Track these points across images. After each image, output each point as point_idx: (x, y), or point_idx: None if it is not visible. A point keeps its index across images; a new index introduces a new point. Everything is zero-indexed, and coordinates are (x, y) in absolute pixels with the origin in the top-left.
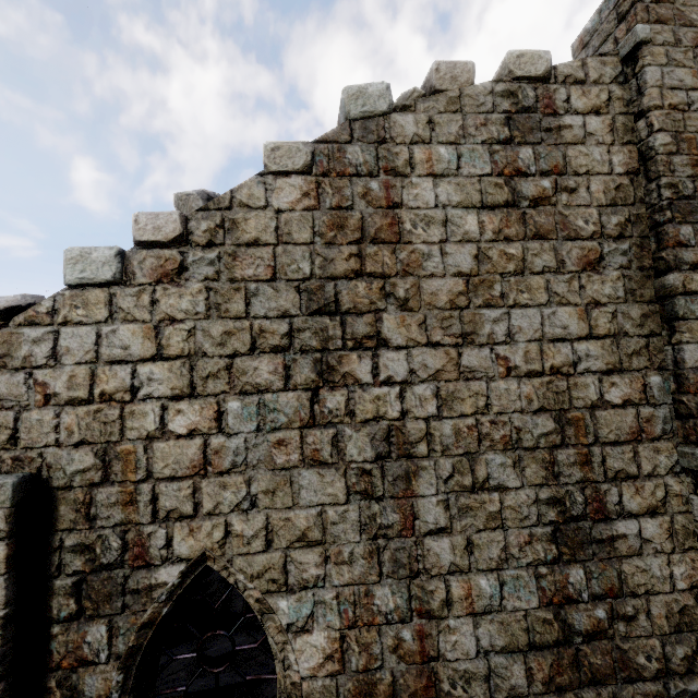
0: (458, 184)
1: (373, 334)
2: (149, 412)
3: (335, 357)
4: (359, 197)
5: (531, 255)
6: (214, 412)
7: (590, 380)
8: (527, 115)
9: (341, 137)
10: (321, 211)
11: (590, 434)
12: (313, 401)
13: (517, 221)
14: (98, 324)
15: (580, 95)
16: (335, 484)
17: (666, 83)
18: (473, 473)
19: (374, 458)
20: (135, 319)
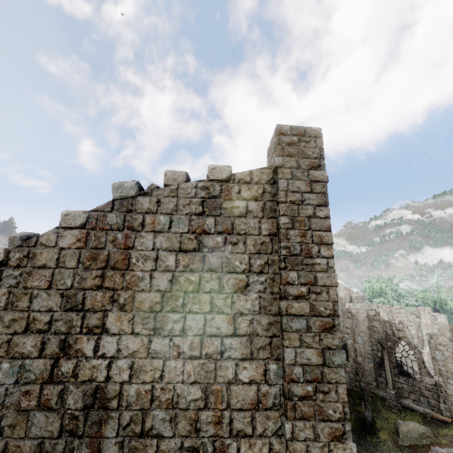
0: (168, 237)
1: (100, 325)
2: None
3: (74, 338)
4: (109, 243)
5: (204, 281)
6: None
7: (230, 364)
8: (214, 199)
9: (106, 209)
10: (85, 249)
11: (224, 402)
12: (53, 366)
13: (199, 260)
14: None
15: (246, 190)
16: (54, 424)
17: (290, 189)
18: (143, 424)
19: (82, 408)
20: None
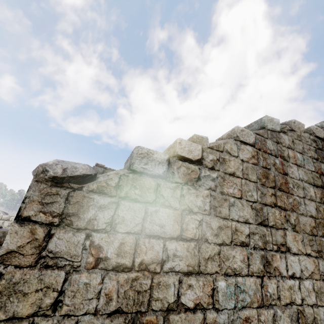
0: (305, 172)
1: (284, 243)
2: (171, 285)
3: (270, 255)
4: (272, 165)
5: None
6: (211, 289)
7: None
8: (321, 151)
9: (264, 135)
10: (259, 166)
11: None
12: (262, 286)
13: None
14: (147, 203)
15: None
16: None
17: None
18: None
19: None
20: (170, 205)
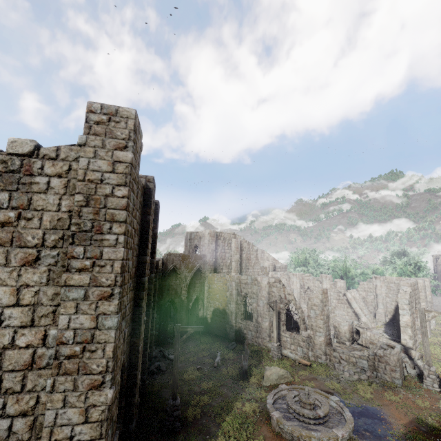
0: None
1: None
2: None
3: None
4: None
5: None
6: None
7: (8, 331)
8: (11, 174)
9: None
10: None
11: None
12: None
13: None
14: None
15: (50, 166)
16: None
17: (90, 167)
18: None
19: None
20: None
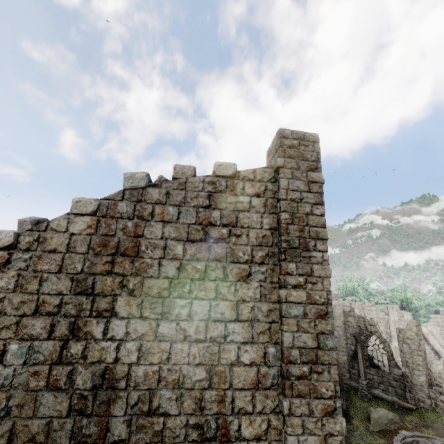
0: (176, 227)
1: (109, 309)
2: None
3: (83, 321)
4: (119, 230)
5: (210, 270)
6: (0, 350)
7: (233, 347)
8: (220, 194)
9: (117, 198)
10: (96, 236)
11: (227, 382)
12: (63, 348)
13: (205, 250)
14: None
15: (250, 186)
16: (62, 403)
17: (290, 187)
18: (150, 403)
19: (91, 388)
20: None
